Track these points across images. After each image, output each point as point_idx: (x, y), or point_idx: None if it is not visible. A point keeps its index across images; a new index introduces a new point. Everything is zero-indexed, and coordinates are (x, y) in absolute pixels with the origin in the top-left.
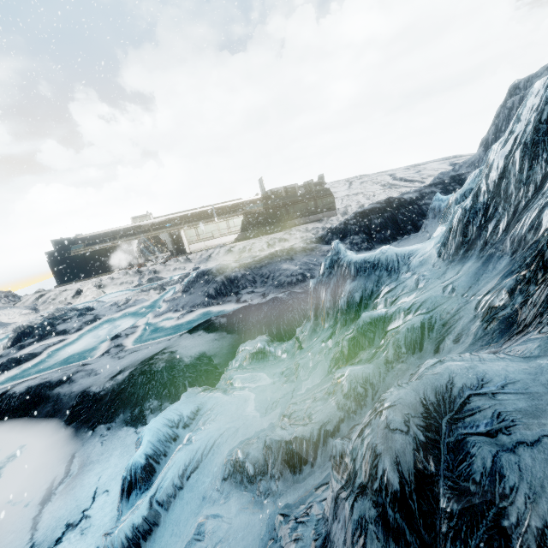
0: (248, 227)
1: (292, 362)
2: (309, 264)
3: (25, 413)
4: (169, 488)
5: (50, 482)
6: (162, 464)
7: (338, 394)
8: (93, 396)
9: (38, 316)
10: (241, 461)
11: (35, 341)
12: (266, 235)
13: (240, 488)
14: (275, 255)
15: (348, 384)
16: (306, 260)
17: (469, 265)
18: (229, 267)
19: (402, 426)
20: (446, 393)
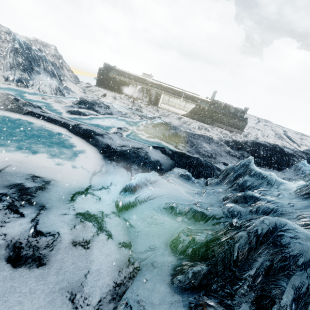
0: (194, 112)
1: (201, 188)
2: (216, 151)
3: (84, 138)
4: (143, 198)
5: (94, 169)
6: (139, 190)
7: (225, 209)
8: (112, 148)
9: (86, 96)
10: (174, 207)
11: (85, 108)
12: (199, 122)
13: (169, 214)
14: (203, 136)
15: (232, 209)
16: (215, 148)
17: (305, 202)
18: (179, 128)
19: (267, 224)
20: (283, 225)
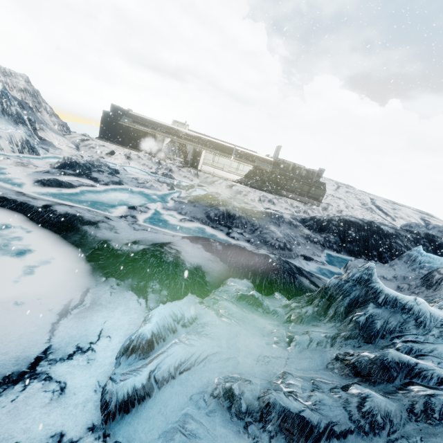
0: (251, 177)
1: (284, 329)
2: (290, 237)
3: (59, 231)
4: (166, 372)
5: (67, 300)
6: (159, 345)
7: (352, 406)
8: (112, 250)
9: (79, 154)
10: (235, 394)
11: (74, 174)
12: (260, 191)
13: (225, 413)
14: (268, 215)
15: (369, 407)
16: (289, 232)
17: None
18: (231, 203)
19: None
20: None
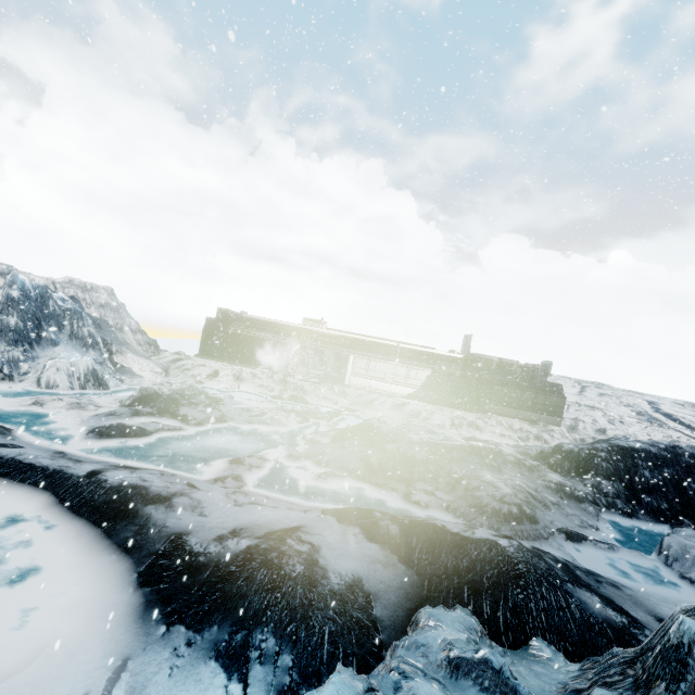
0: (432, 387)
1: None
2: (526, 491)
3: (101, 522)
4: None
5: None
6: None
7: None
8: (189, 554)
9: (166, 381)
10: None
11: (152, 413)
12: (450, 408)
13: None
14: (475, 451)
15: None
16: (520, 482)
17: None
18: (406, 437)
19: None
20: None
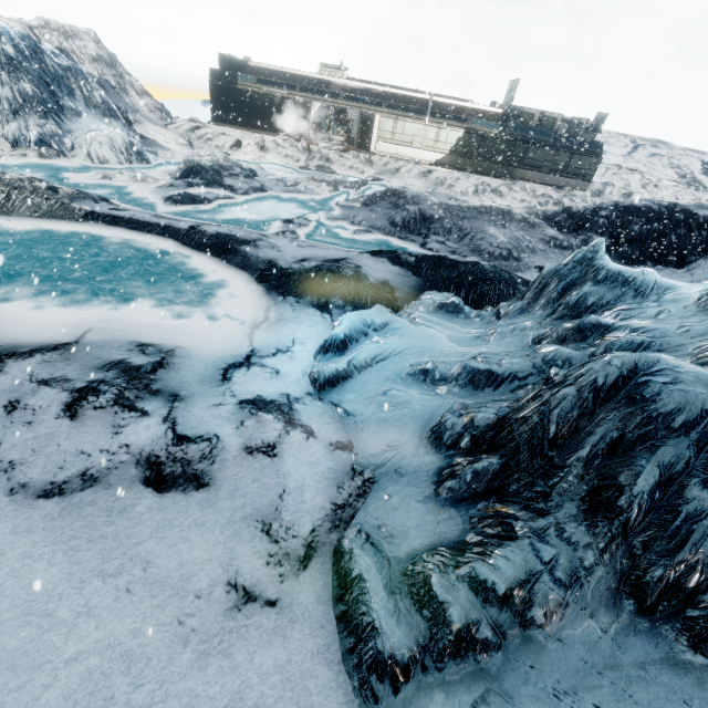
0: (462, 151)
1: (487, 327)
2: (521, 242)
3: (217, 255)
4: (363, 362)
5: (253, 317)
6: (353, 346)
7: (538, 359)
8: (281, 269)
9: (195, 153)
10: (429, 369)
11: (202, 184)
12: (477, 175)
13: (421, 384)
14: (486, 211)
15: (552, 356)
16: (519, 236)
17: None
18: (427, 200)
19: (618, 365)
20: (651, 364)
